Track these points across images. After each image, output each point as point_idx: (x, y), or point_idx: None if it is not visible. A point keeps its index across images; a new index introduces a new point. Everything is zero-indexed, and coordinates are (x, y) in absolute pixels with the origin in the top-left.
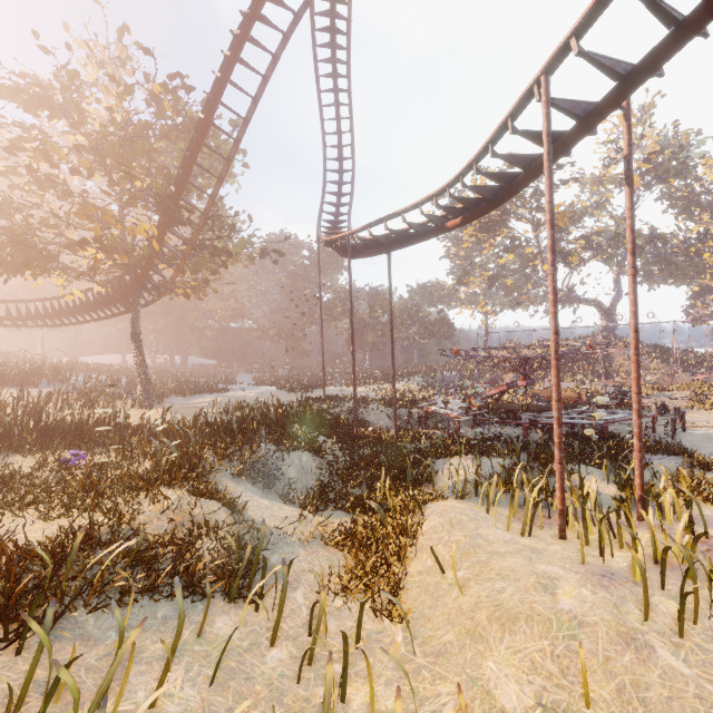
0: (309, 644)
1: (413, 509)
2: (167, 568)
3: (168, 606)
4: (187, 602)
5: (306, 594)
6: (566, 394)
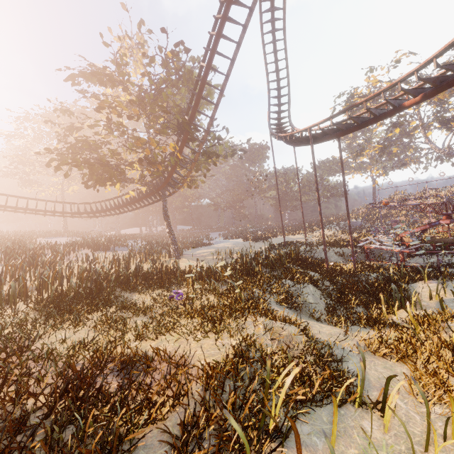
0: (451, 450)
1: (438, 327)
2: (316, 383)
3: (323, 411)
4: (329, 407)
5: (402, 400)
6: None
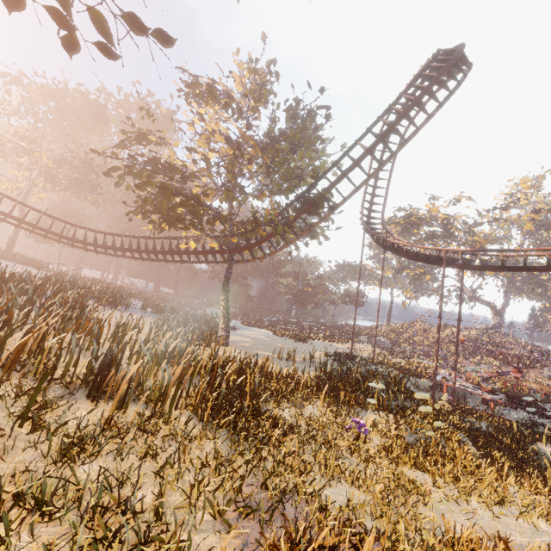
0: None
1: None
2: None
3: None
4: None
5: None
6: (537, 387)
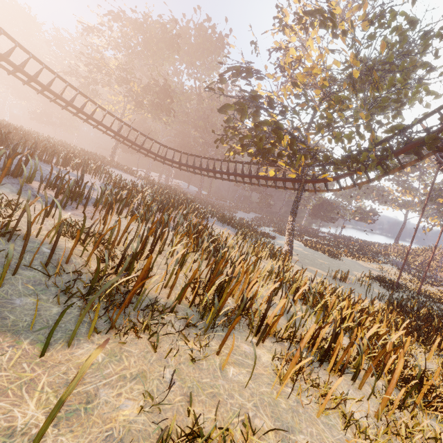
0: None
1: None
2: None
3: None
4: None
5: None
6: None
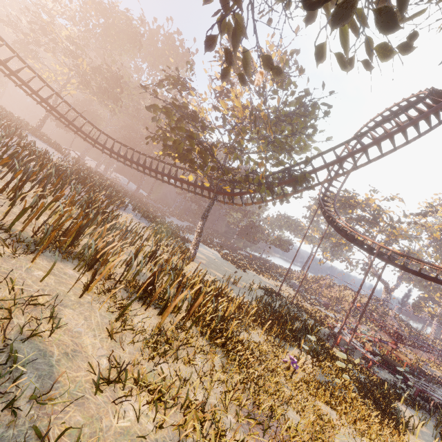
0: None
1: None
2: None
3: None
4: None
5: None
6: (403, 357)
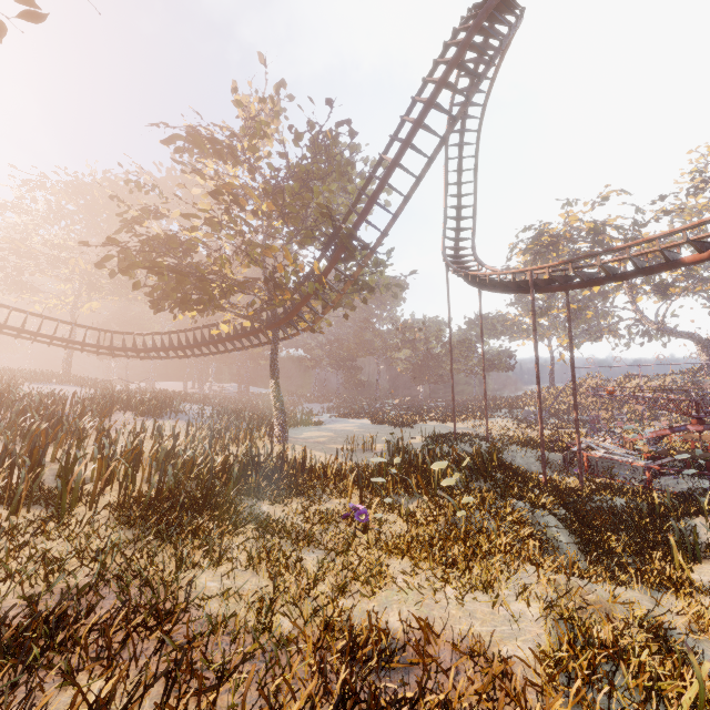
0: None
1: None
2: None
3: None
4: None
5: None
6: None
